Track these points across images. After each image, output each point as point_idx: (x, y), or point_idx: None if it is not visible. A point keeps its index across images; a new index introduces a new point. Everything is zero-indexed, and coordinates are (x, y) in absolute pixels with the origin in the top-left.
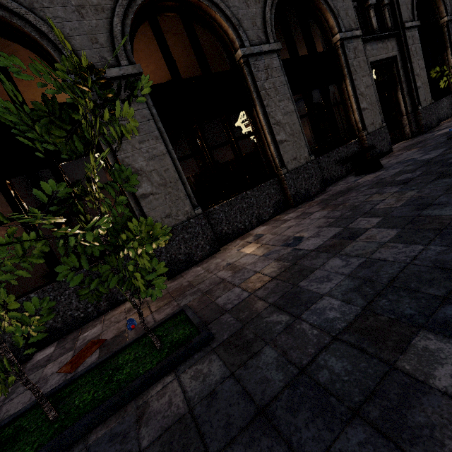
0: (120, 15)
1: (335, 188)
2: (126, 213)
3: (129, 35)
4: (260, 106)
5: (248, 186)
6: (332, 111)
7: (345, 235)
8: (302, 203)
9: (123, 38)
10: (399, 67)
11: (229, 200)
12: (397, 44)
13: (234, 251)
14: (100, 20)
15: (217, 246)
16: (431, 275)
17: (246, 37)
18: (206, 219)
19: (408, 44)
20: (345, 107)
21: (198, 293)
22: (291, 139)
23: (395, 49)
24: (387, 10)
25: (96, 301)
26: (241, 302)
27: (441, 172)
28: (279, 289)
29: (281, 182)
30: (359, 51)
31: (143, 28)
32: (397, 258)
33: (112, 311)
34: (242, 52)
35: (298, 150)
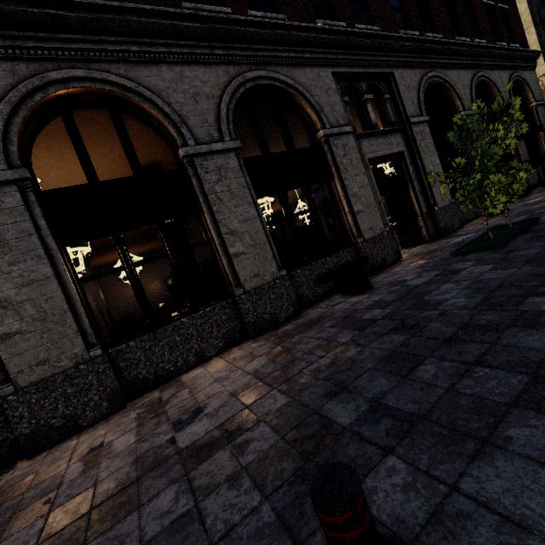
0: (5, 112)
1: (311, 312)
2: None
3: (23, 133)
4: (209, 213)
5: (190, 311)
6: (317, 214)
7: (232, 427)
8: (266, 332)
9: (6, 138)
10: (407, 163)
11: (154, 333)
12: (404, 139)
13: (132, 416)
14: None
15: (122, 401)
16: None
17: (191, 135)
18: (107, 364)
19: (416, 140)
20: (337, 209)
21: (9, 513)
22: (251, 251)
23: (401, 145)
24: (389, 105)
25: None
26: None
27: (403, 318)
28: None
29: (237, 305)
30: (351, 147)
31: (91, 115)
32: (214, 523)
33: None
34: (184, 152)
35: (262, 264)
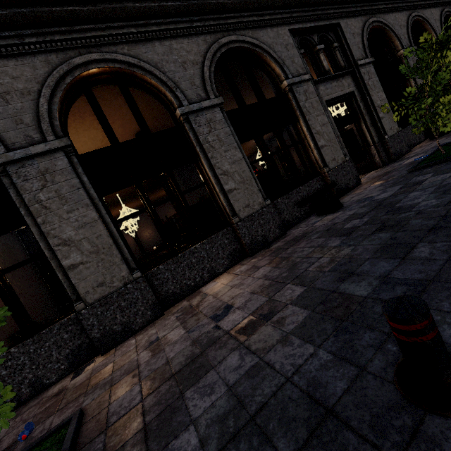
0: (47, 95)
1: (294, 231)
2: (1, 314)
3: (60, 110)
4: (205, 159)
5: (199, 239)
6: (289, 152)
7: (264, 312)
8: (260, 250)
9: (50, 115)
10: (358, 101)
11: (176, 257)
12: (353, 80)
13: (172, 318)
14: (26, 102)
15: (161, 309)
16: (296, 409)
17: (184, 97)
18: (146, 283)
19: (364, 80)
20: (304, 146)
21: (107, 386)
22: (241, 187)
23: (351, 85)
24: (338, 52)
25: (17, 388)
26: (126, 414)
27: (383, 222)
28: (165, 399)
29: (235, 231)
30: (311, 93)
31: (98, 93)
32: (283, 366)
33: (34, 400)
34: (180, 111)
35: (250, 197)
